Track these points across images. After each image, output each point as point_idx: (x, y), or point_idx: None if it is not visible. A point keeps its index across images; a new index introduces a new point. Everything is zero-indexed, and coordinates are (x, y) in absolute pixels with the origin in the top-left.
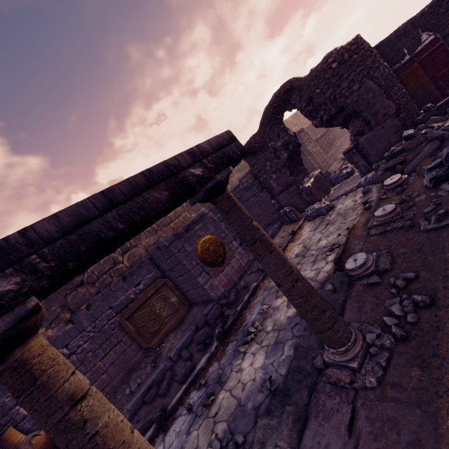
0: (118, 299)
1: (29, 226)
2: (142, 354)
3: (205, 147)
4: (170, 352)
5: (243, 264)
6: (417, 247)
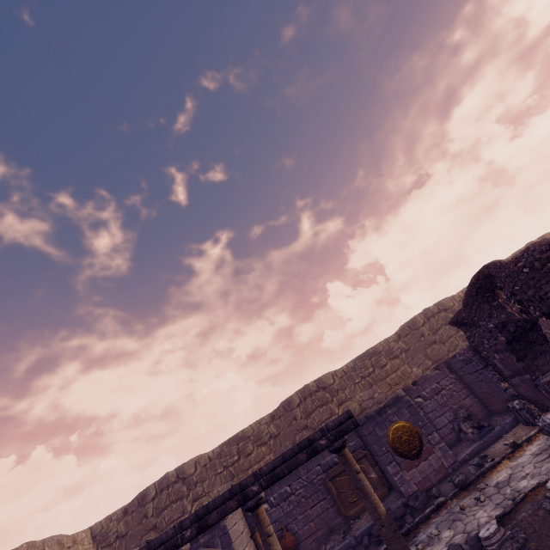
0: (325, 459)
1: (261, 467)
2: (341, 519)
3: (331, 425)
4: (356, 531)
5: (445, 463)
6: (539, 548)
